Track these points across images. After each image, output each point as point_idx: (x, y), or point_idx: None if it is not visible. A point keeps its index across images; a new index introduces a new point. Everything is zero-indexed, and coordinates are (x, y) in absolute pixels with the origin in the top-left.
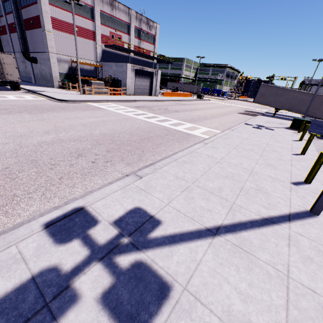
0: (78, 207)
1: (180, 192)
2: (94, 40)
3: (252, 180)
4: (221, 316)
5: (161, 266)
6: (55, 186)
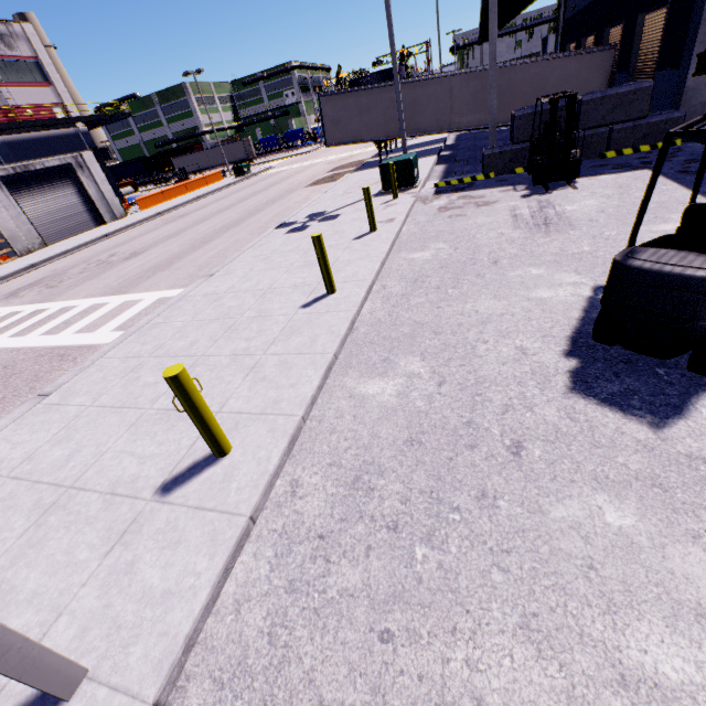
0: None
1: None
2: None
3: (7, 562)
4: None
5: None
6: None
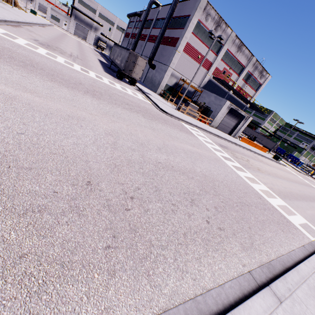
0: None
1: None
2: (207, 69)
3: None
4: None
5: None
6: (183, 248)
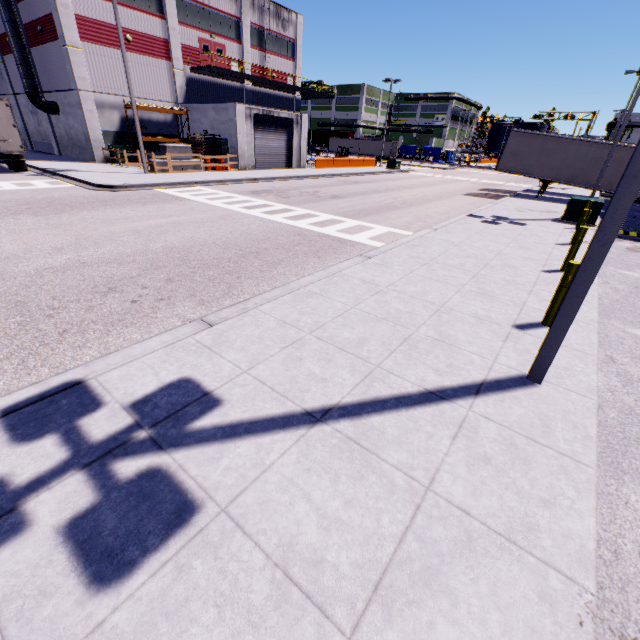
0: (72, 381)
1: (279, 349)
2: (167, 59)
3: (434, 324)
4: (272, 553)
5: (194, 476)
6: (49, 347)
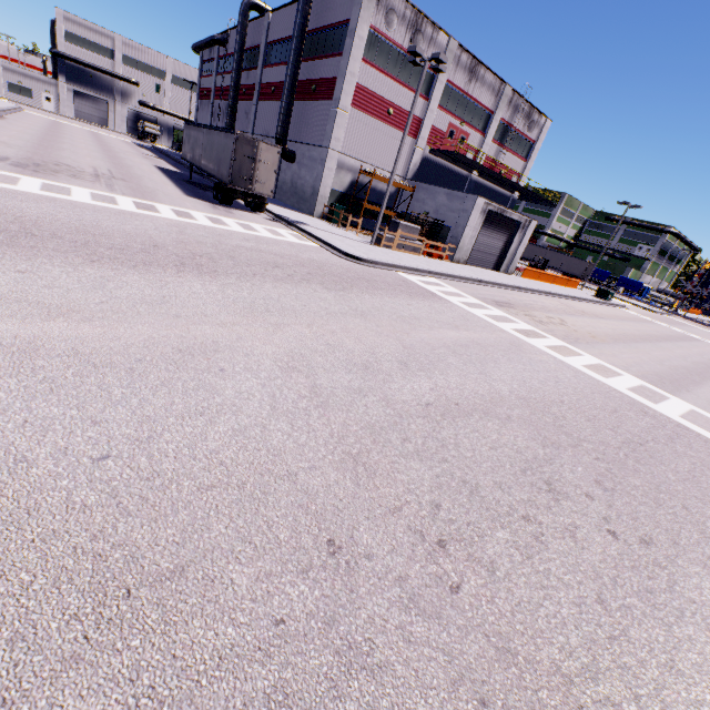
0: None
1: None
2: (414, 136)
3: None
4: None
5: None
6: (626, 650)
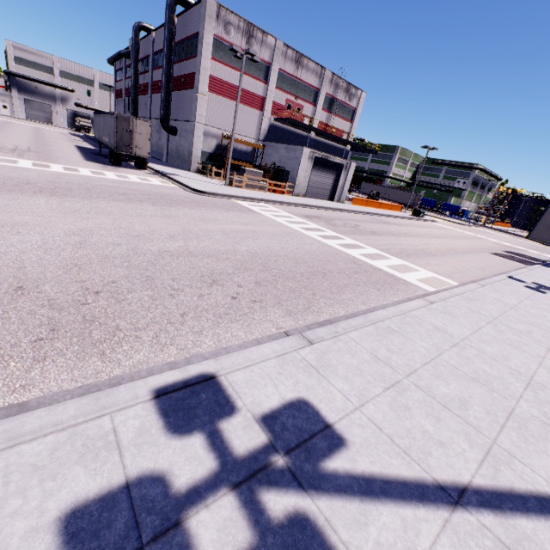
0: (207, 374)
1: (382, 389)
2: (260, 110)
3: (533, 401)
4: None
5: (345, 541)
6: (174, 326)
